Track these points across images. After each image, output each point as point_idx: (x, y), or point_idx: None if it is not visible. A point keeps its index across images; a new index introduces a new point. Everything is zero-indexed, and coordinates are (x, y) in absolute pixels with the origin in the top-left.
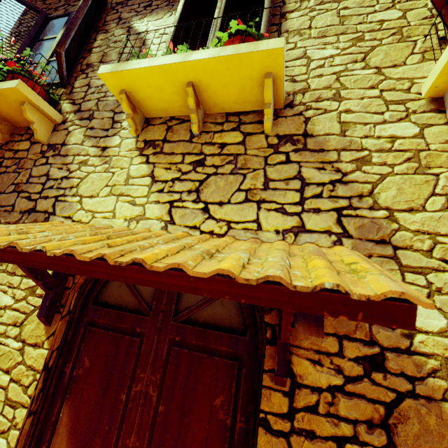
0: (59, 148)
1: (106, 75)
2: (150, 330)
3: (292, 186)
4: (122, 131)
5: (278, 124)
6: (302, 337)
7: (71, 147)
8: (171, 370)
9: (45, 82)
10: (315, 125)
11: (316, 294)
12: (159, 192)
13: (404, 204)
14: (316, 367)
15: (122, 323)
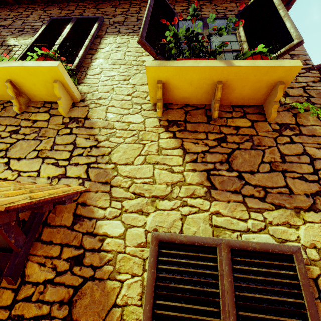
0: None
1: None
2: None
3: (68, 149)
4: None
5: (73, 111)
6: (39, 247)
7: None
8: None
9: None
10: (93, 113)
11: None
12: None
13: (124, 161)
14: (41, 268)
15: None
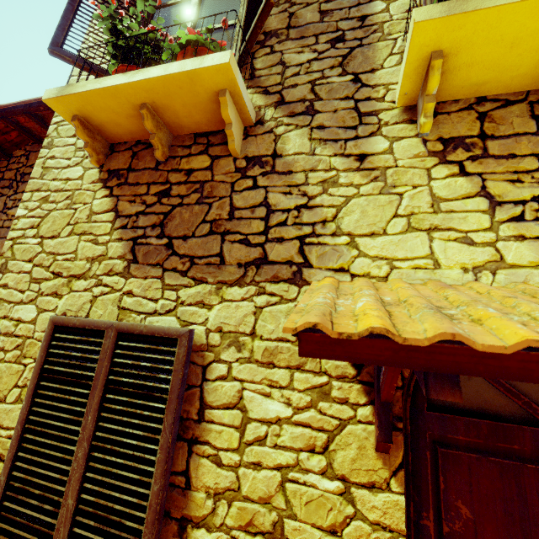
0: (270, 162)
1: (429, 24)
2: None
3: None
4: (385, 128)
5: None
6: None
7: (292, 159)
8: None
9: None
10: None
11: None
12: (515, 220)
13: None
14: None
15: (509, 443)
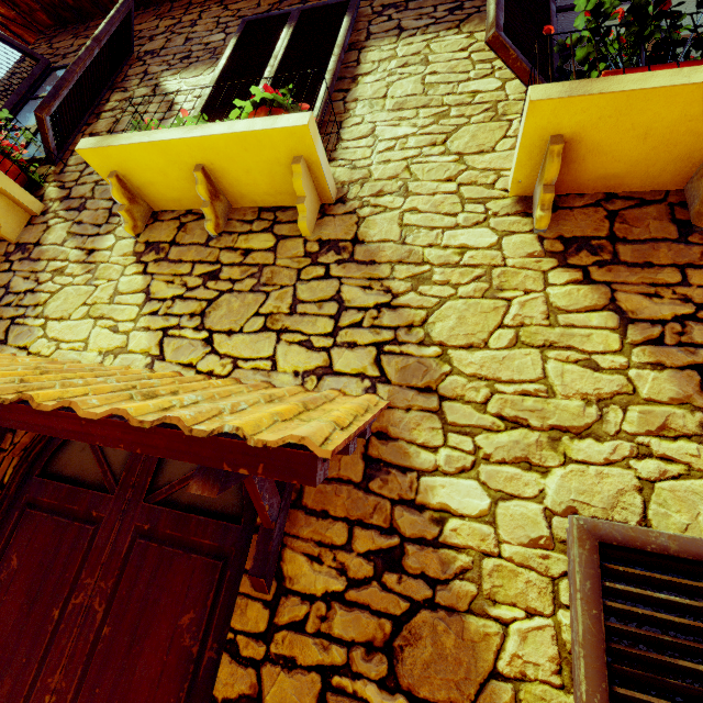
0: (31, 250)
1: (87, 152)
2: (111, 513)
3: (327, 311)
4: (119, 229)
5: (323, 226)
6: (303, 522)
7: (47, 248)
8: (130, 573)
9: (21, 156)
10: (369, 228)
11: (216, 440)
12: (152, 314)
13: (462, 339)
14: (313, 566)
15: (74, 504)
